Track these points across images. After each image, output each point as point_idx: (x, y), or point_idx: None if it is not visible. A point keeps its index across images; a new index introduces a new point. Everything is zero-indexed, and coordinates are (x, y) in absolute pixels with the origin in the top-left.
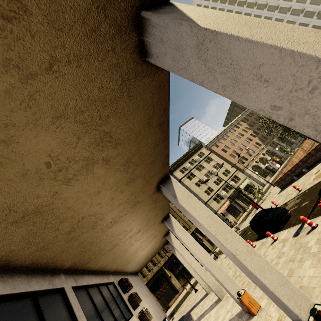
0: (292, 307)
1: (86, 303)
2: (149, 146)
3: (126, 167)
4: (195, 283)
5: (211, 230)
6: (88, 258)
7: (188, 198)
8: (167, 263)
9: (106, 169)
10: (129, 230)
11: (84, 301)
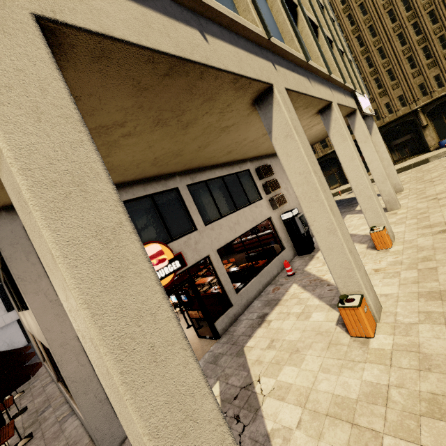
0: (338, 282)
1: (202, 194)
2: (177, 97)
3: (161, 125)
4: (408, 168)
5: (297, 192)
6: (199, 164)
7: (287, 139)
8: (383, 128)
9: (135, 137)
10: (242, 140)
11: (200, 193)
